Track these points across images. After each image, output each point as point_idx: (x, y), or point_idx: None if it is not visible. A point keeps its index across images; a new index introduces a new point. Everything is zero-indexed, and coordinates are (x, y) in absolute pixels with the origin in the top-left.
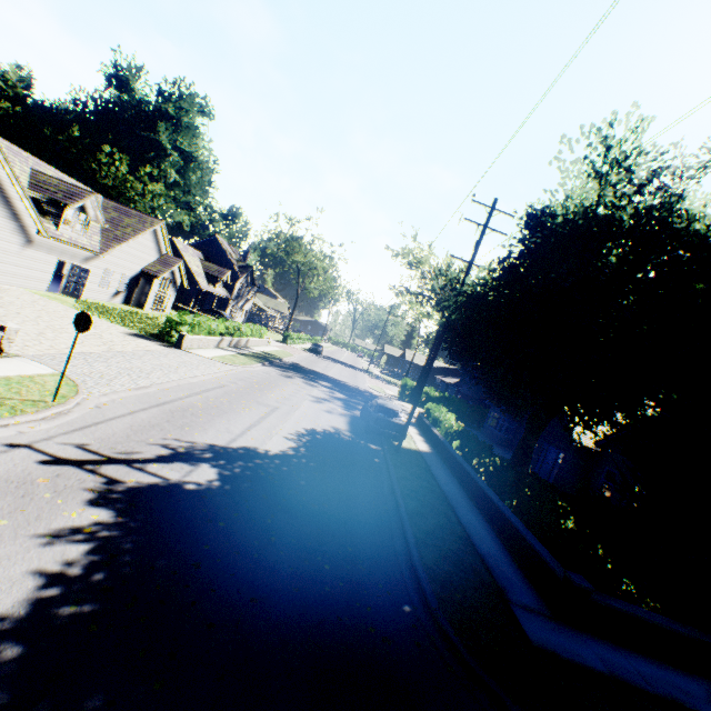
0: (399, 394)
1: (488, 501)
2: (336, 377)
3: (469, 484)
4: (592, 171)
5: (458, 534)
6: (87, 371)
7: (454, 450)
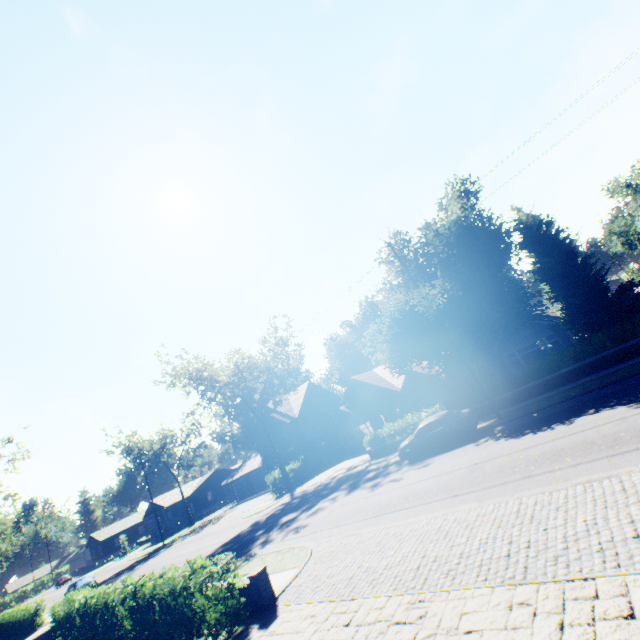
0: (278, 493)
1: (567, 374)
2: (236, 531)
3: (534, 391)
4: (455, 205)
5: (634, 364)
6: (634, 507)
7: (478, 404)
